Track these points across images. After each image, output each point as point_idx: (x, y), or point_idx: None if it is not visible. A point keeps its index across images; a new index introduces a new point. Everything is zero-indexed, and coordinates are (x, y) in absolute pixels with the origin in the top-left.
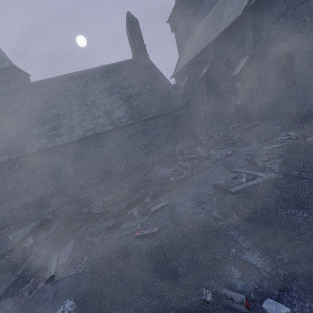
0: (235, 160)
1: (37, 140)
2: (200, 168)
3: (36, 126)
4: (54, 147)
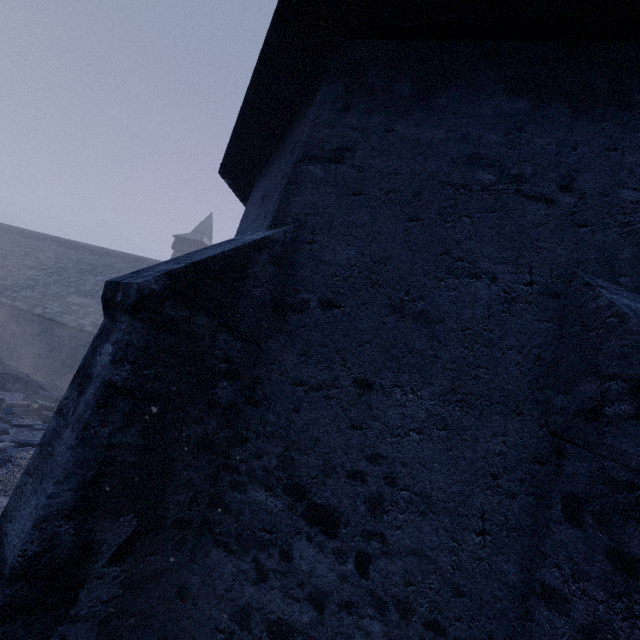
0: (28, 438)
1: (58, 306)
2: (2, 415)
3: (81, 295)
4: (52, 320)
